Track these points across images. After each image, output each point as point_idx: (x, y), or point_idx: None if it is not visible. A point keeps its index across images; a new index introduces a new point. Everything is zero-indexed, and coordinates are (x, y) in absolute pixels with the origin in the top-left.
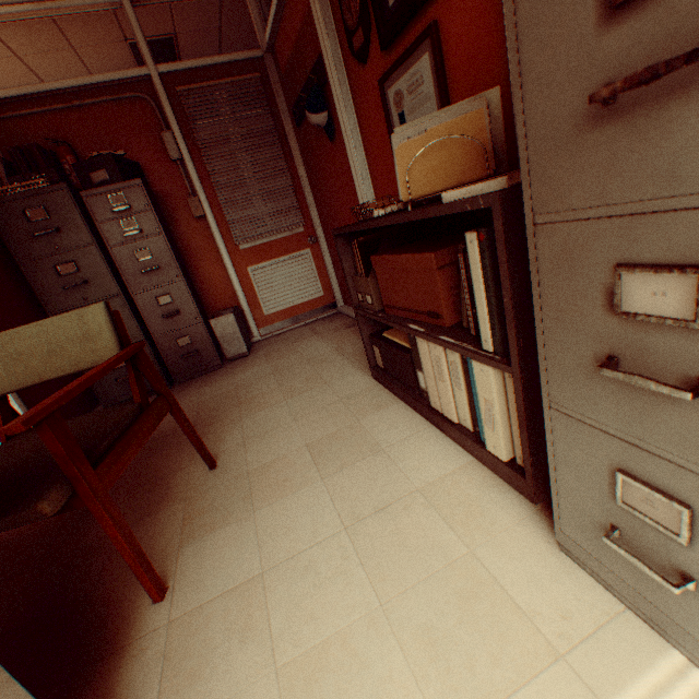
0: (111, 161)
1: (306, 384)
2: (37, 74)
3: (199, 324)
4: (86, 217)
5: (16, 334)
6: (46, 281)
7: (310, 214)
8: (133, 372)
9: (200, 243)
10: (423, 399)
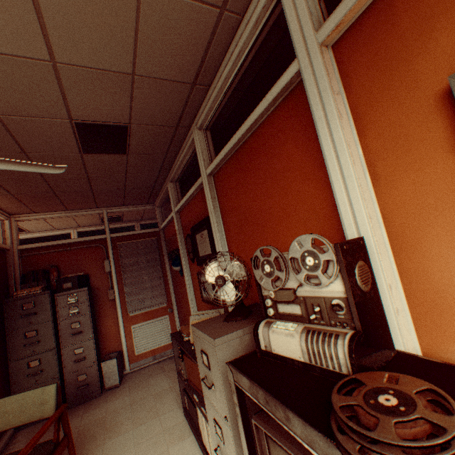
0: (76, 278)
1: (147, 416)
2: (53, 225)
3: (94, 365)
4: (53, 305)
5: (9, 399)
6: (17, 340)
7: (171, 296)
8: (58, 422)
9: (108, 311)
10: (201, 435)
